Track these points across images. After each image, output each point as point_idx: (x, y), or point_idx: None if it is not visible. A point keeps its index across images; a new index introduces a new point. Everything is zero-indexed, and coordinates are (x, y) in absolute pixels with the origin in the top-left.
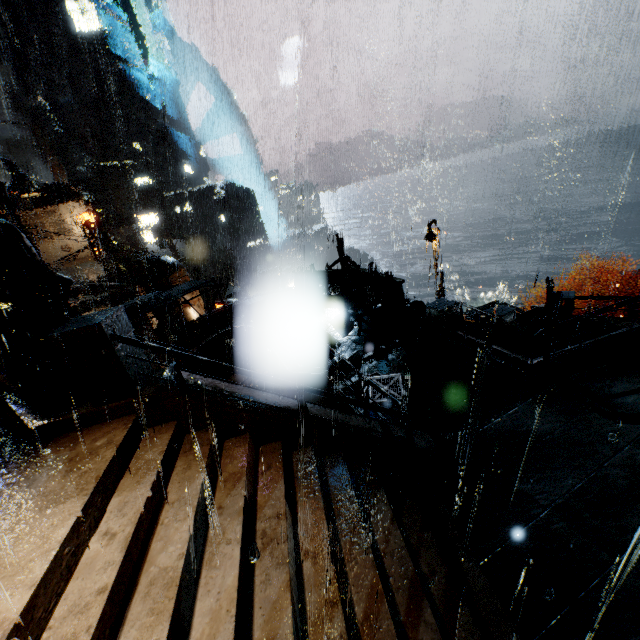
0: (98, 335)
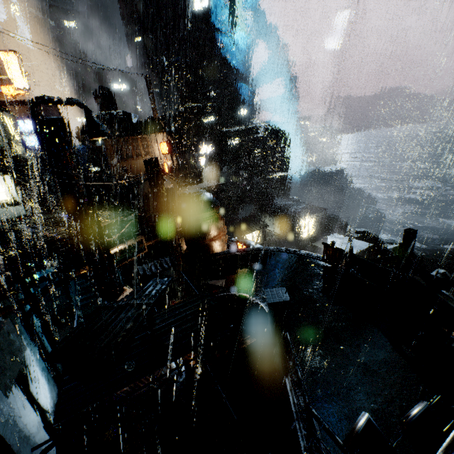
0: None
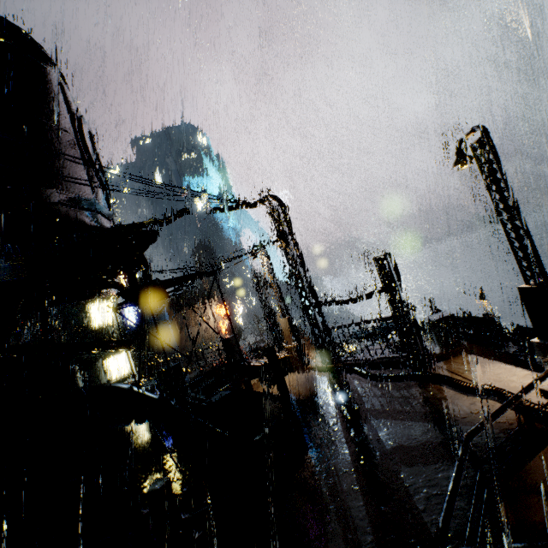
0: (452, 318)
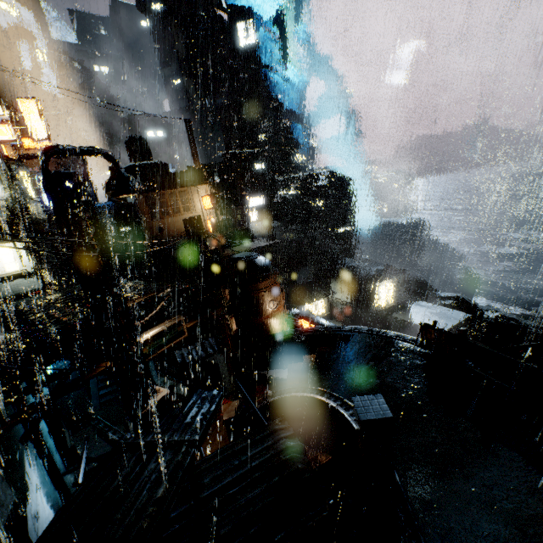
0: None
